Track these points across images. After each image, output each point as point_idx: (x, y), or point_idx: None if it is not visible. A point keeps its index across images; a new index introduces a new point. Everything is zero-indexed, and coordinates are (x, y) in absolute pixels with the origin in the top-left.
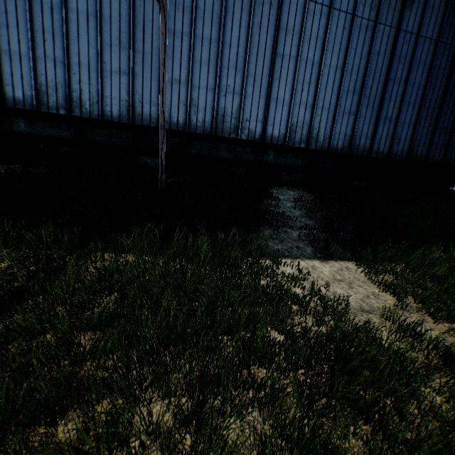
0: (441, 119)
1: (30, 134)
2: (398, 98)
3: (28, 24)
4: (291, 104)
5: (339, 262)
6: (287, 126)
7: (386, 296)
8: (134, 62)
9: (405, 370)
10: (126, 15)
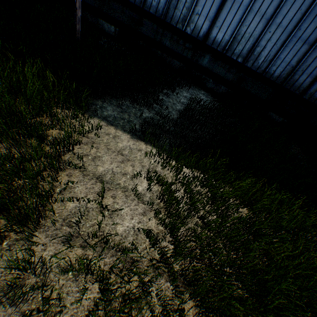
0: None
1: None
2: None
3: None
4: (247, 10)
5: (147, 146)
6: (233, 33)
7: (143, 183)
8: None
9: None
10: None
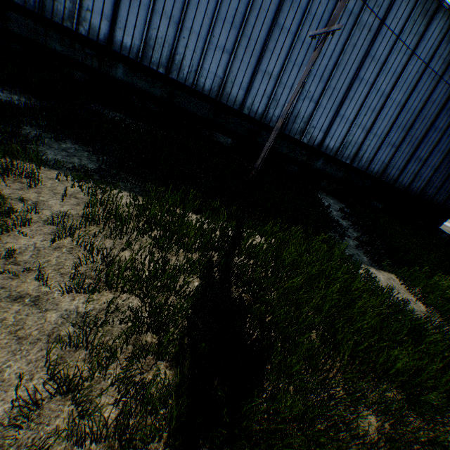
0: None
1: (124, 81)
2: (432, 144)
3: None
4: (352, 124)
5: (385, 273)
6: (342, 141)
7: (418, 304)
8: (239, 44)
9: None
10: None
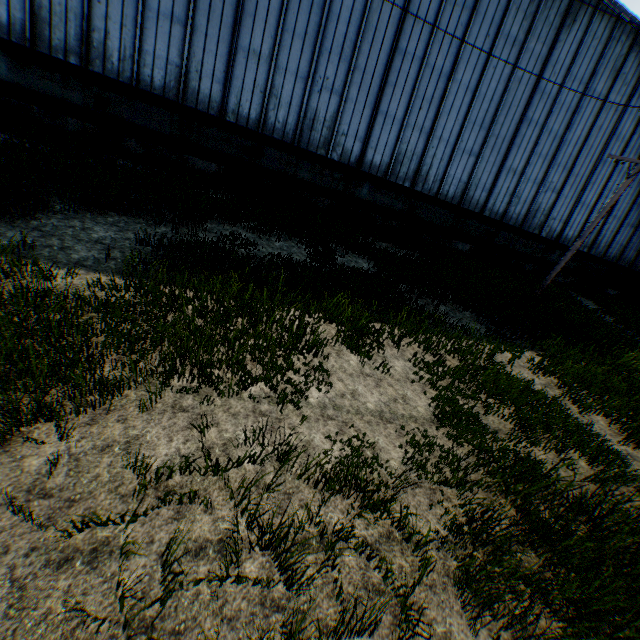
0: None
1: (366, 200)
2: None
3: (412, 87)
4: (591, 209)
5: None
6: (580, 229)
7: None
8: (486, 145)
9: None
10: (498, 96)
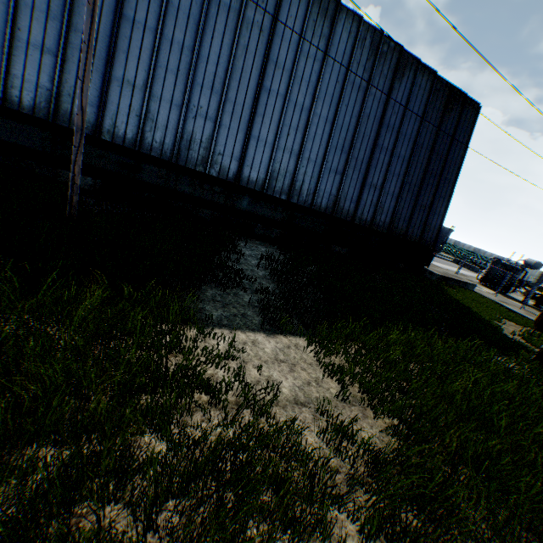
0: (421, 197)
1: None
2: (384, 167)
3: None
4: (274, 147)
5: (289, 338)
6: (268, 171)
7: (331, 384)
8: (69, 42)
9: (311, 493)
10: None
